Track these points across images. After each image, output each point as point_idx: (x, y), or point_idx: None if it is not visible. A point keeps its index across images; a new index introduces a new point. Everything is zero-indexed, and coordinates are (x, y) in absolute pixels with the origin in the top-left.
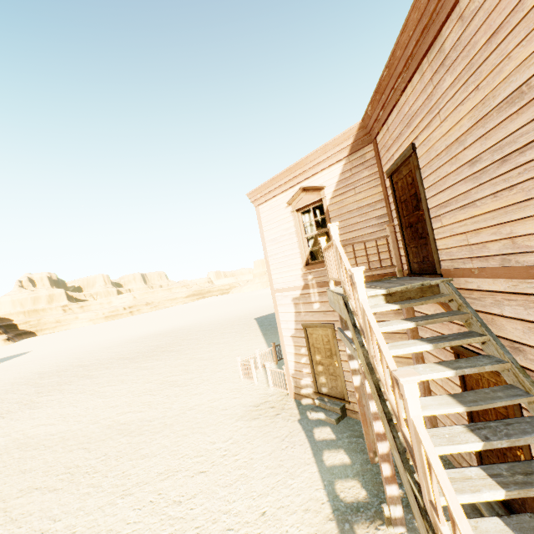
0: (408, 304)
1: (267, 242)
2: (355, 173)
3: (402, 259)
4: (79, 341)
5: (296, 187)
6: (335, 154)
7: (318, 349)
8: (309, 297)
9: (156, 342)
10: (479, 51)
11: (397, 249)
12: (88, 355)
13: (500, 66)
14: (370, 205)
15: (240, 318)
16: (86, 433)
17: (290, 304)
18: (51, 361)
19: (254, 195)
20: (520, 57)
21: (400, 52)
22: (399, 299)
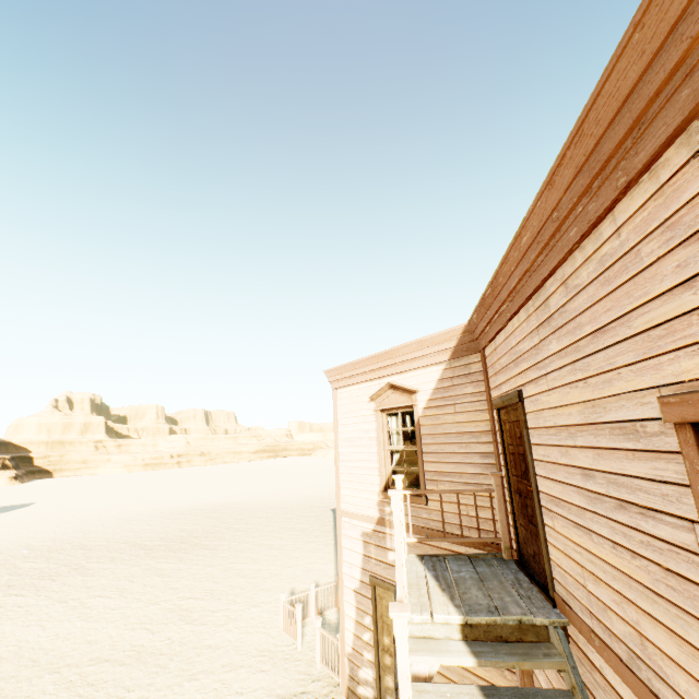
0: (491, 661)
1: (340, 440)
2: (456, 385)
3: (511, 531)
4: (98, 499)
5: (384, 379)
6: (434, 354)
7: (388, 626)
8: (384, 539)
9: (192, 524)
10: (585, 337)
11: (504, 513)
12: (99, 527)
13: (609, 374)
14: (473, 434)
15: (314, 504)
16: (34, 690)
17: (359, 539)
18: (50, 528)
19: (333, 375)
20: (631, 383)
21: (502, 279)
22: (483, 634)
